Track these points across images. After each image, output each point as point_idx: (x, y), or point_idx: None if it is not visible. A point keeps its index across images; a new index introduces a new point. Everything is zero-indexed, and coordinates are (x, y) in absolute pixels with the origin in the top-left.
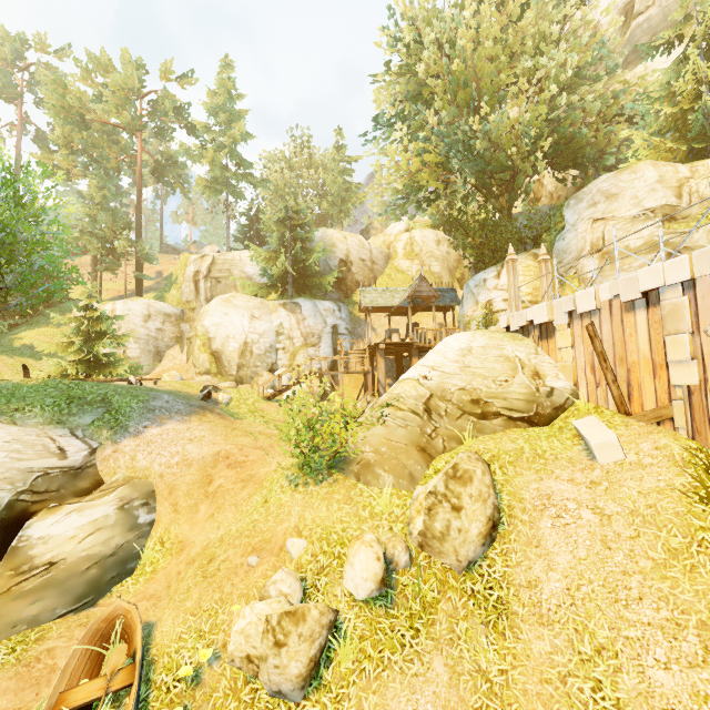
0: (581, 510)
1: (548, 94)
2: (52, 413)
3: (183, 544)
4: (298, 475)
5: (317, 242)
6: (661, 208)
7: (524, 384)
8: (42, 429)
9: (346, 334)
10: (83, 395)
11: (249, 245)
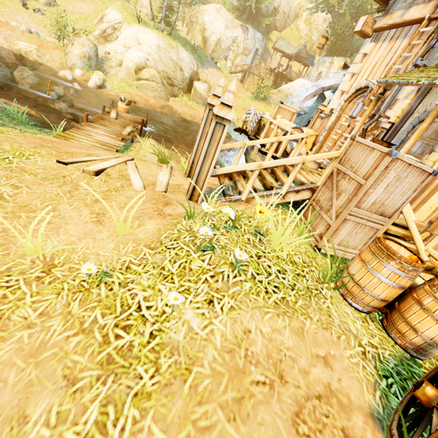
0: None
1: None
2: (191, 50)
3: None
4: (253, 98)
5: None
6: None
7: None
8: (191, 55)
9: (260, 56)
10: (194, 47)
11: None
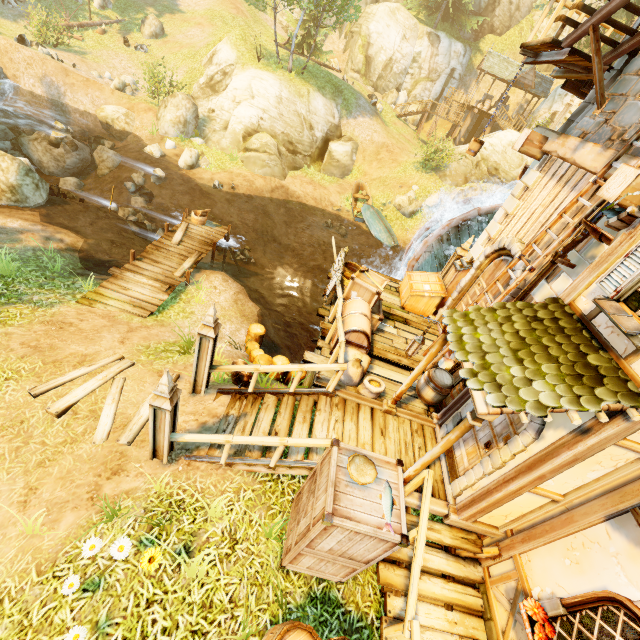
0: None
1: None
2: (331, 94)
3: (366, 173)
4: (419, 167)
5: None
6: None
7: (518, 172)
8: (330, 102)
9: (457, 79)
10: (338, 86)
11: None
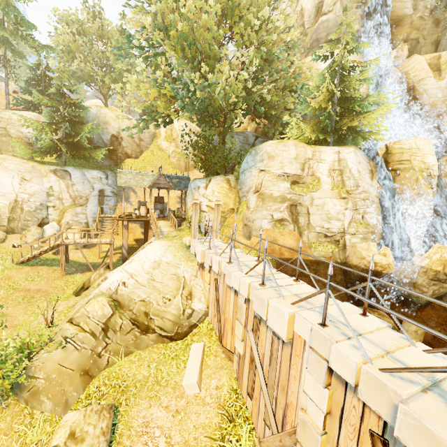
0: (161, 438)
1: (242, 77)
2: None
3: None
4: None
5: (92, 118)
6: (292, 175)
7: (178, 306)
8: None
9: (112, 196)
10: None
11: (39, 97)
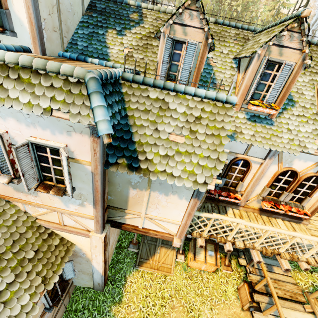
0: None
1: None
2: None
3: None
4: None
5: None
6: None
7: None
8: None
9: None
10: None
11: None
